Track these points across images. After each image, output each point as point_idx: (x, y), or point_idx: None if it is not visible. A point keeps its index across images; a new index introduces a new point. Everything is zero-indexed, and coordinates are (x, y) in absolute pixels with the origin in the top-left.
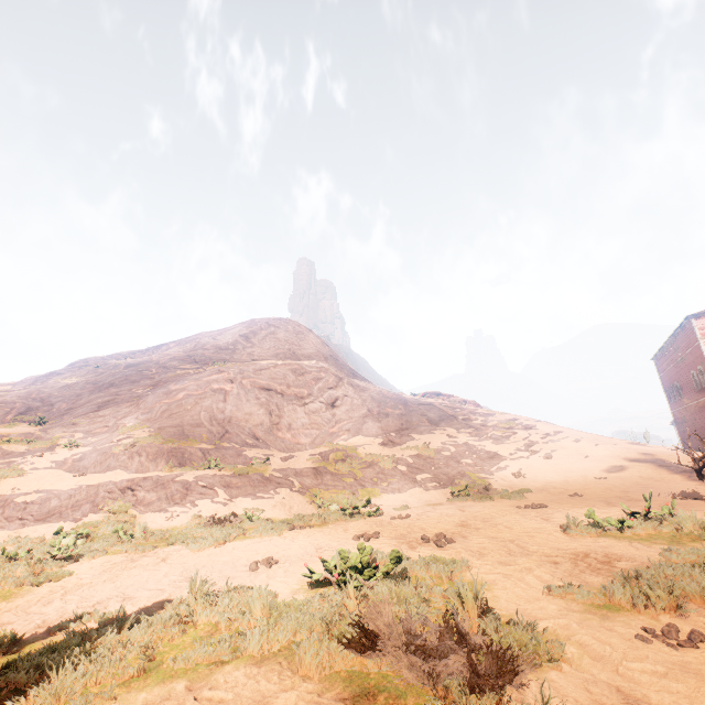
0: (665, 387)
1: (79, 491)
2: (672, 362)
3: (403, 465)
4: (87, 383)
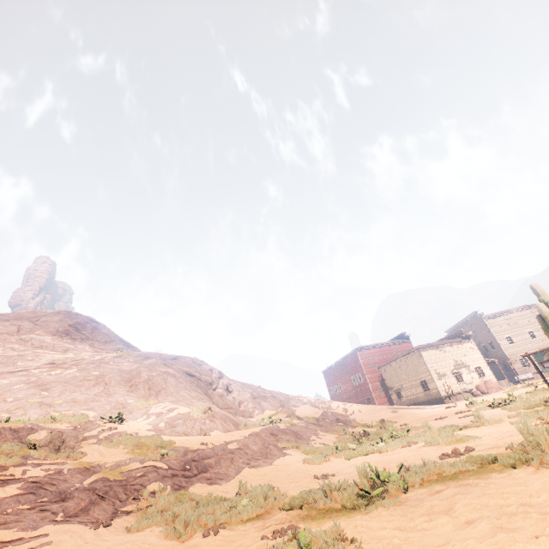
0: (330, 386)
1: (253, 438)
2: (338, 372)
3: (327, 419)
4: None
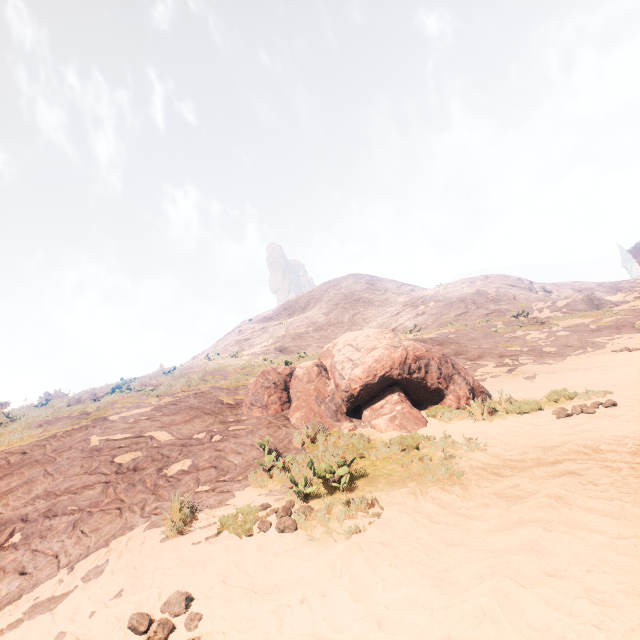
0: None
1: None
2: None
3: None
4: (331, 325)
